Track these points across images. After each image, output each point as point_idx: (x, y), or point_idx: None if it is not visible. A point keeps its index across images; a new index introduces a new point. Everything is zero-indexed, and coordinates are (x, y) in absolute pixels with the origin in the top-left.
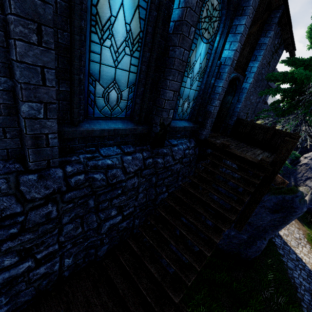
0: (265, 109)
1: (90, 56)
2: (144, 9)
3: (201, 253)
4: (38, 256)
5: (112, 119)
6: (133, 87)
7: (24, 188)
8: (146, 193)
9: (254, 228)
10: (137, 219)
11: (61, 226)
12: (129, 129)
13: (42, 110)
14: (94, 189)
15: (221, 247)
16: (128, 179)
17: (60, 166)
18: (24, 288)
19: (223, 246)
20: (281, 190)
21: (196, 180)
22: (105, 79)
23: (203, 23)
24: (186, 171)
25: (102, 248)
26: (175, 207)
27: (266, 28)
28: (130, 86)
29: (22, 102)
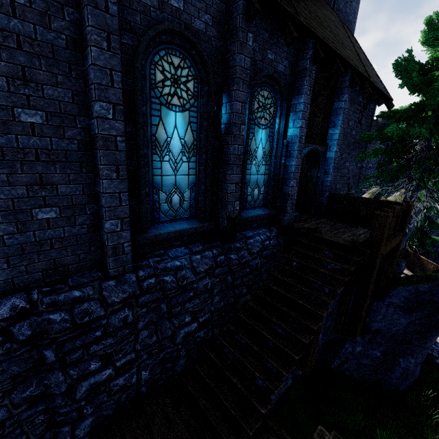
0: (370, 176)
1: (153, 172)
2: (195, 123)
3: (289, 357)
4: (117, 364)
5: (177, 220)
6: (194, 187)
7: (106, 293)
8: (223, 296)
9: (387, 338)
10: (216, 328)
11: (136, 332)
12: (195, 228)
13: (119, 225)
14: (165, 292)
15: (349, 374)
16: (200, 279)
17: (133, 271)
18: (106, 399)
19: (351, 373)
20: (412, 279)
21: (280, 274)
22: (167, 187)
23: (256, 114)
24: (271, 266)
25: (179, 362)
26: (256, 308)
27: (338, 92)
28: (191, 187)
29: (105, 221)
